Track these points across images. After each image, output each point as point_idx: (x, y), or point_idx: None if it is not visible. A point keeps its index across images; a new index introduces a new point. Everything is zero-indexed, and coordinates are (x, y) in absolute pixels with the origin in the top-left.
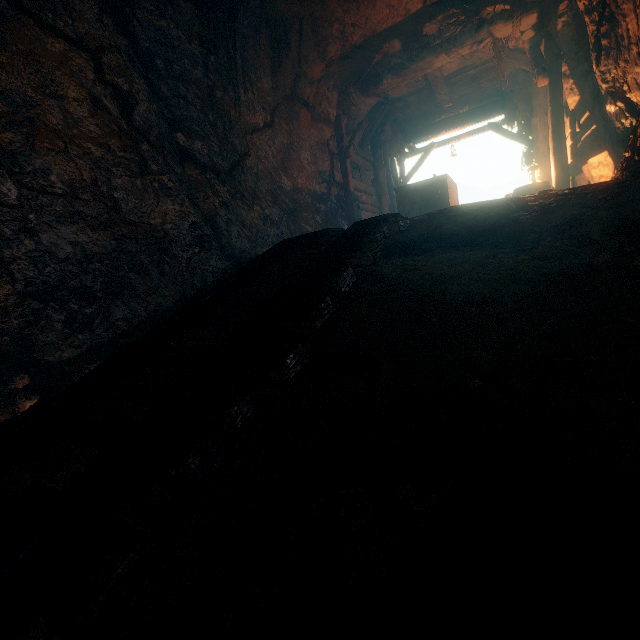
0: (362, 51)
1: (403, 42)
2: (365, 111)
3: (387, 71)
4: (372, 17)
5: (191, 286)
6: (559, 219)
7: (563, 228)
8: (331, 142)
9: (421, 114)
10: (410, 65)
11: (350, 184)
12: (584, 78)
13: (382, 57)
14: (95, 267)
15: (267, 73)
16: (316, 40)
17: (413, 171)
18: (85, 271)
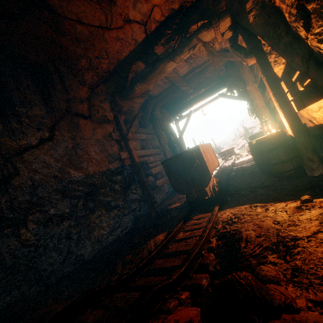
0: (117, 73)
1: (144, 62)
2: (137, 107)
3: (136, 81)
4: (109, 49)
5: None
6: None
7: None
8: (113, 133)
9: (177, 99)
10: (150, 74)
11: (135, 157)
12: (289, 48)
13: (135, 74)
14: None
15: (39, 103)
16: (73, 73)
17: (184, 127)
18: None
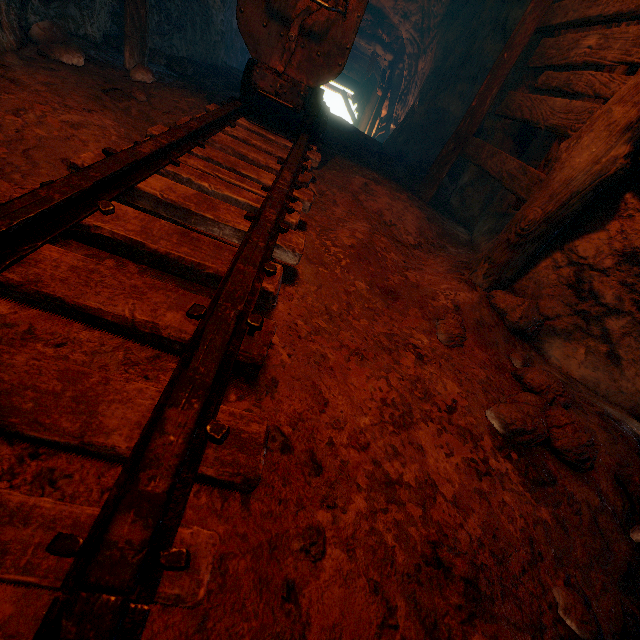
0: None
1: None
2: None
3: None
4: None
5: (211, 59)
6: (368, 143)
7: (368, 145)
8: None
9: None
10: None
11: None
12: (392, 106)
13: None
14: (178, 3)
15: None
16: None
17: None
18: (174, 1)
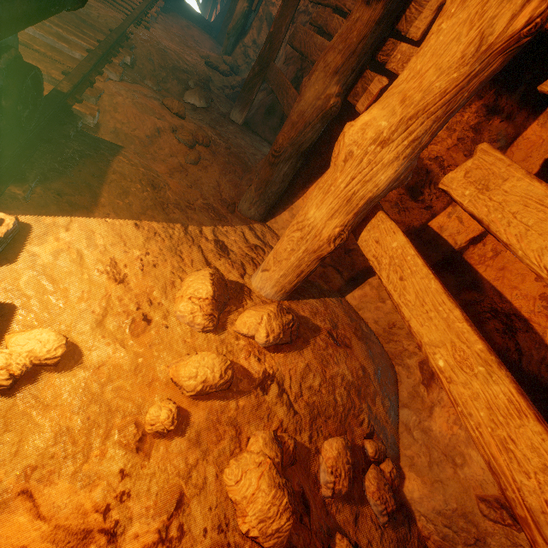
0: None
1: None
2: None
3: None
4: None
5: None
6: (201, 19)
7: (201, 21)
8: None
9: None
10: None
11: None
12: (223, 2)
13: None
14: None
15: None
16: None
17: None
18: None
